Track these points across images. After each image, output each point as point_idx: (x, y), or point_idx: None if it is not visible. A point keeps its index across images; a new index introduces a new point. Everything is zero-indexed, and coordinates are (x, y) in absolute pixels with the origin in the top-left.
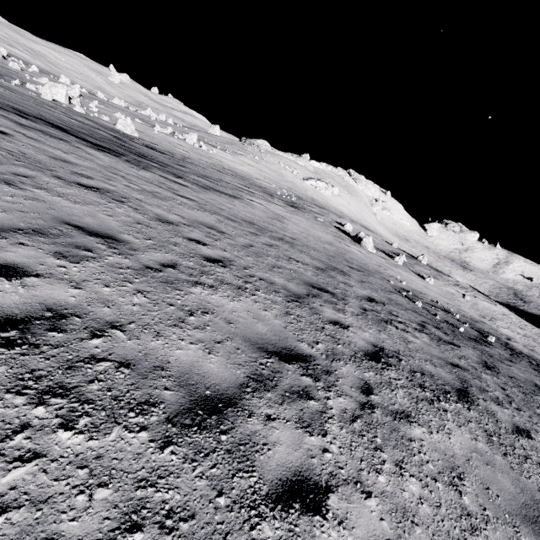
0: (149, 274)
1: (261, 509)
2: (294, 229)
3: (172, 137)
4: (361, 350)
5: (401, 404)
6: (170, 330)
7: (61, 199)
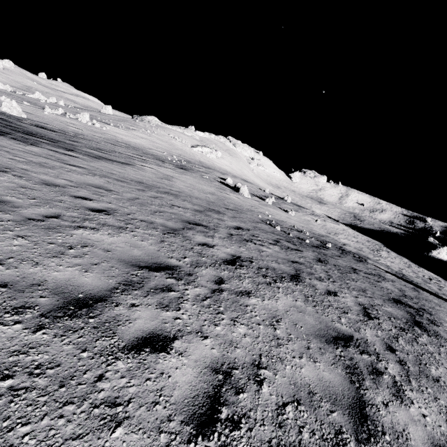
0: (31, 224)
1: (118, 355)
2: (180, 185)
3: (64, 117)
4: (221, 259)
5: (245, 287)
6: (48, 260)
7: None
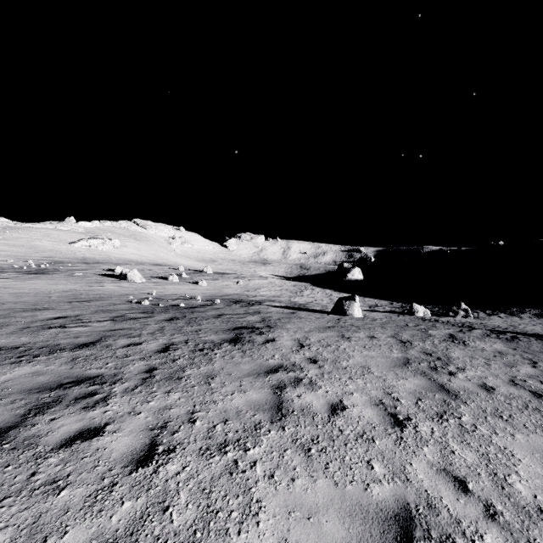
0: None
1: None
2: (2, 294)
3: None
4: None
5: None
6: None
7: None
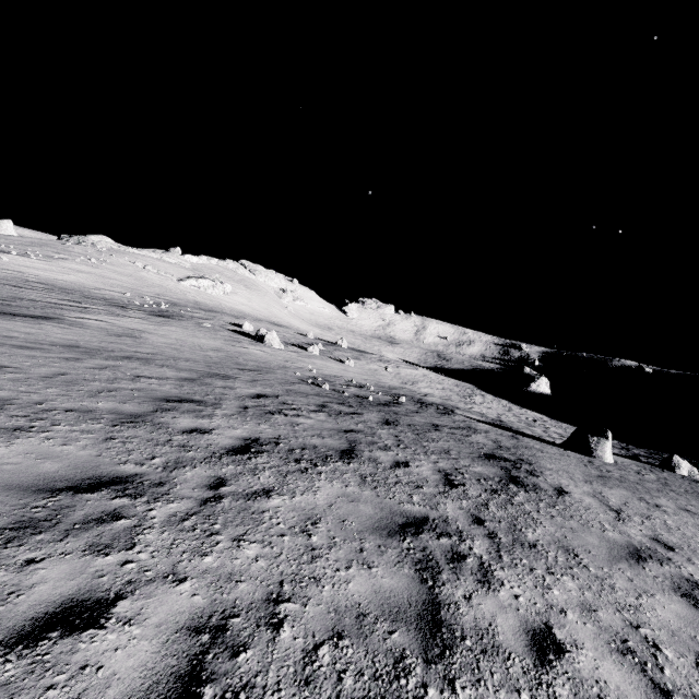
0: None
1: None
2: (157, 343)
3: None
4: (224, 448)
5: (263, 484)
6: None
7: None
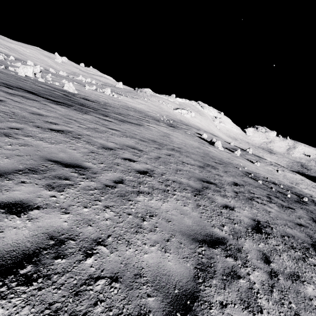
0: (109, 191)
1: None
2: (177, 141)
3: (96, 91)
4: (248, 225)
5: (289, 267)
6: (134, 237)
7: (42, 142)
